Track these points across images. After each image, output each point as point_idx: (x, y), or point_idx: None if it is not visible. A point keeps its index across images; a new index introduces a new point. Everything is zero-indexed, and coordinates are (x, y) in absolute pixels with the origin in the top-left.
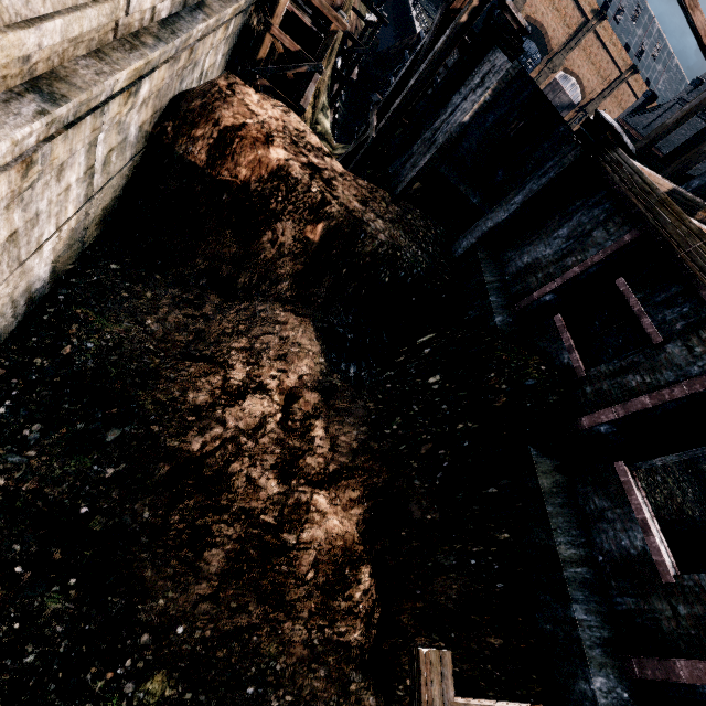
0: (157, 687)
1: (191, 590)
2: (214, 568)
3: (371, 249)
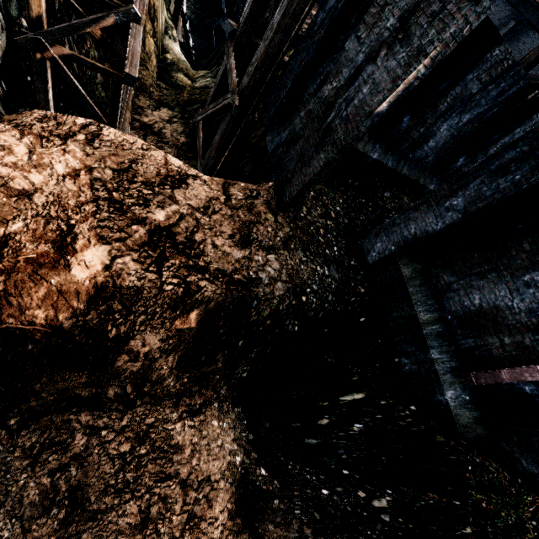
0: None
1: None
2: None
3: (268, 311)
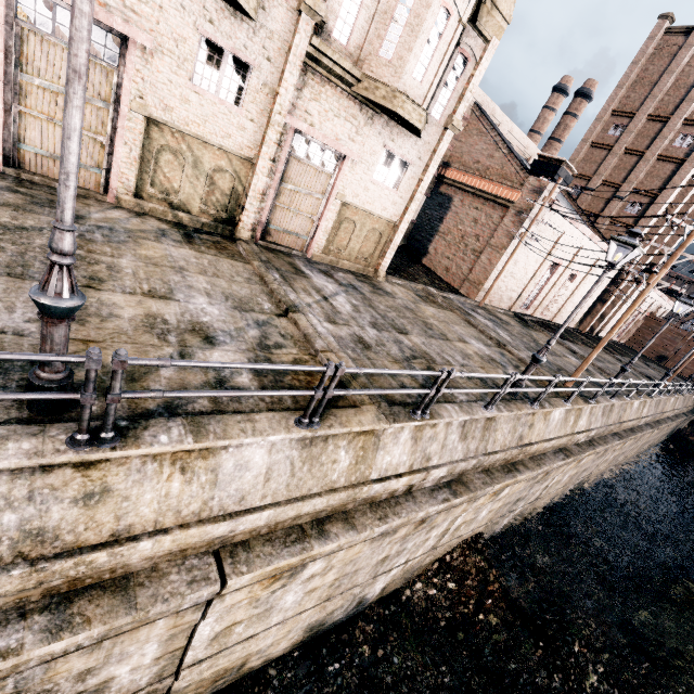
0: None
1: None
2: None
3: None
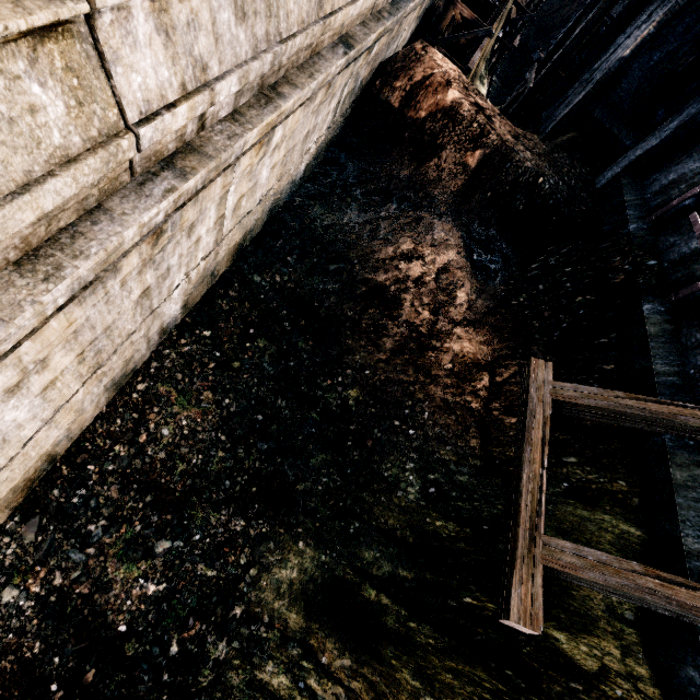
0: (354, 394)
1: (374, 355)
2: (388, 347)
3: (517, 174)
